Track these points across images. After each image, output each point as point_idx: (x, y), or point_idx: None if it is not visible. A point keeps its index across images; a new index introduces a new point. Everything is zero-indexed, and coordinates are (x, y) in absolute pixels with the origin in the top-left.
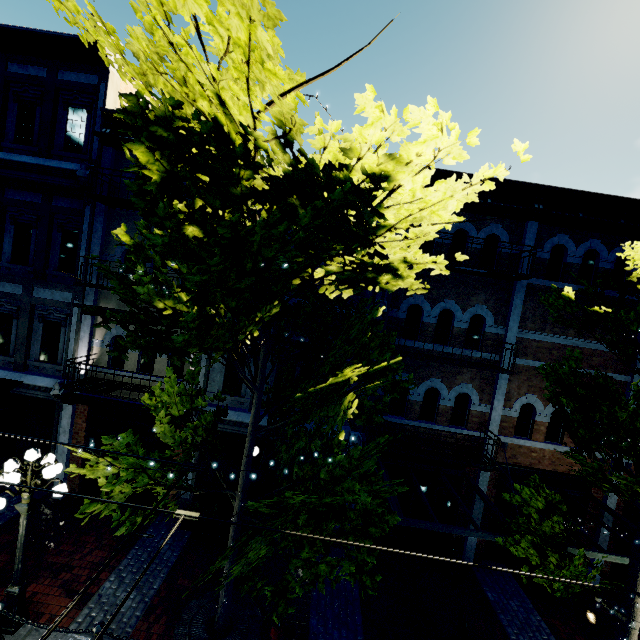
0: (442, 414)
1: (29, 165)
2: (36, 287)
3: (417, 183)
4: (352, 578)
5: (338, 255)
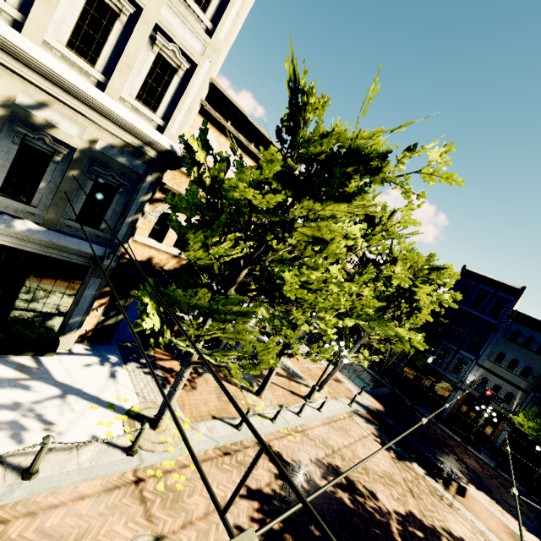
0: None
1: (477, 315)
2: (461, 349)
3: None
4: None
5: None
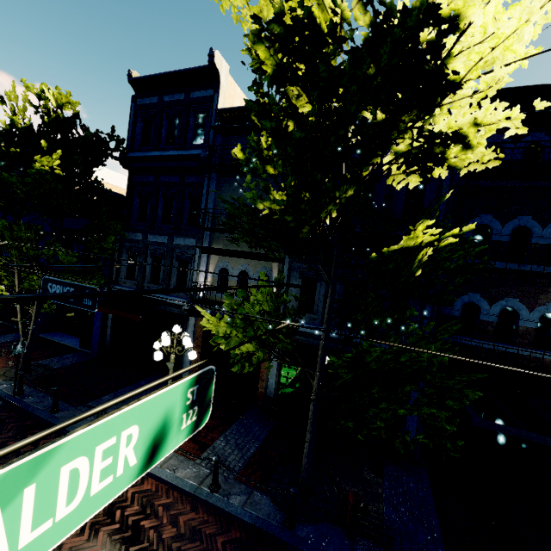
0: (523, 336)
1: (173, 156)
2: (175, 237)
3: (488, 15)
4: (430, 441)
5: (406, 129)
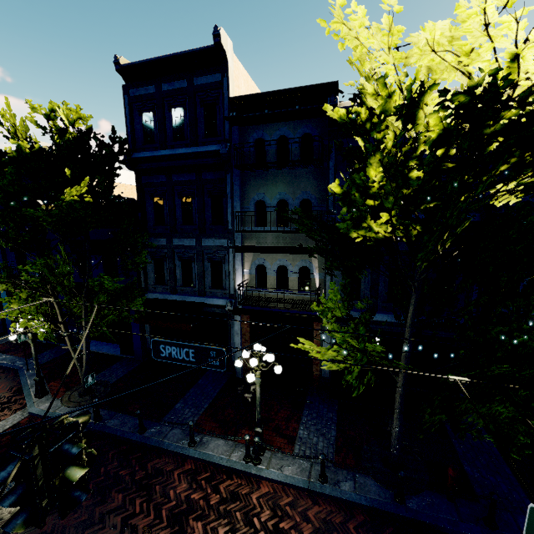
0: None
1: (187, 154)
2: (203, 239)
3: None
4: None
5: None
